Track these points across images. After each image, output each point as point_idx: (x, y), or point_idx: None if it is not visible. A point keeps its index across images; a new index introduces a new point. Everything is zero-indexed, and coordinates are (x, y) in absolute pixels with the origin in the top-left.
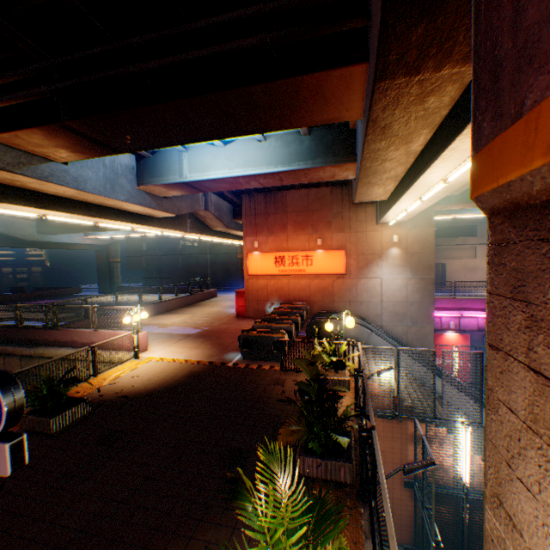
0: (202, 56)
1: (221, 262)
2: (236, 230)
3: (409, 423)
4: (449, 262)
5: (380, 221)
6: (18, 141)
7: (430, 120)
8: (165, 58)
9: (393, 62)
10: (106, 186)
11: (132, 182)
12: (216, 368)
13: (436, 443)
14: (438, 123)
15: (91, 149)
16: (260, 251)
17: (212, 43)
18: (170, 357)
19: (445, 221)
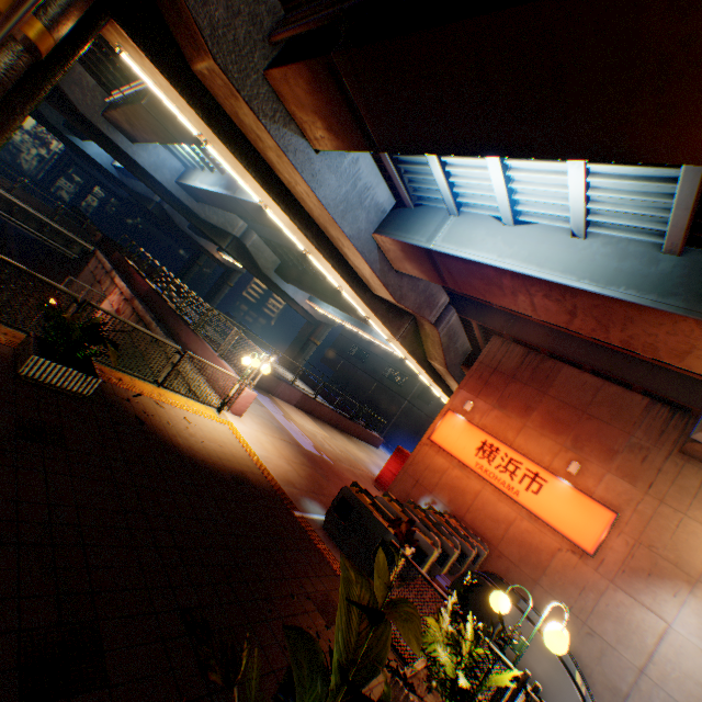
0: None
1: (413, 419)
2: (455, 381)
3: None
4: None
5: None
6: (285, 89)
7: None
8: None
9: None
10: (339, 205)
11: (371, 224)
12: (275, 499)
13: None
14: None
15: (345, 130)
16: (468, 418)
17: None
18: (247, 441)
19: None
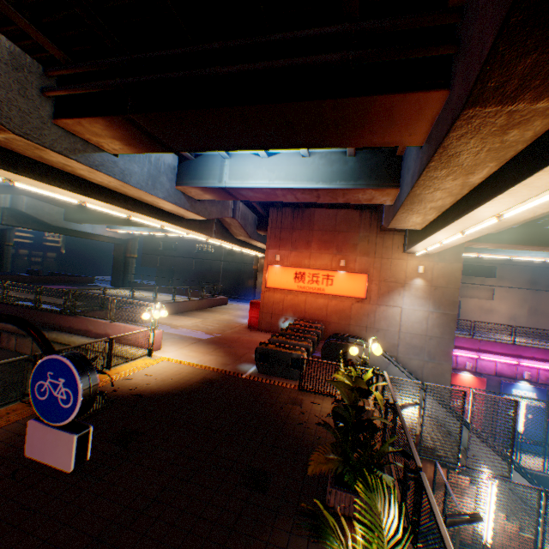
0: (280, 66)
1: (233, 271)
2: (257, 241)
3: (428, 466)
4: (464, 300)
5: (408, 250)
6: (79, 128)
7: (502, 153)
8: (242, 65)
9: (489, 89)
10: (148, 182)
11: (172, 181)
12: (231, 377)
13: (456, 493)
14: (509, 157)
15: (145, 145)
16: (281, 264)
17: (289, 56)
18: (183, 360)
19: (464, 258)
